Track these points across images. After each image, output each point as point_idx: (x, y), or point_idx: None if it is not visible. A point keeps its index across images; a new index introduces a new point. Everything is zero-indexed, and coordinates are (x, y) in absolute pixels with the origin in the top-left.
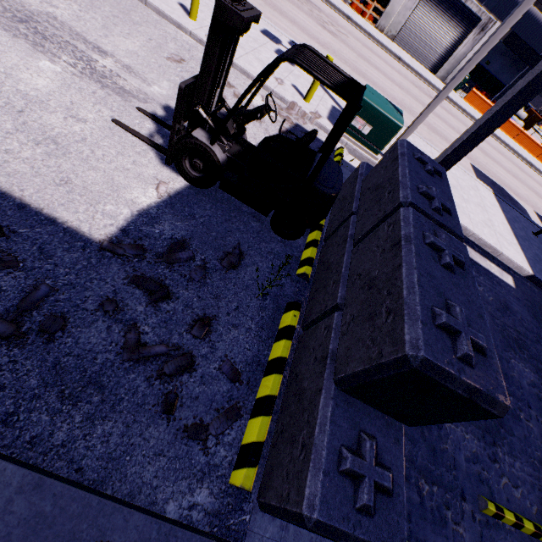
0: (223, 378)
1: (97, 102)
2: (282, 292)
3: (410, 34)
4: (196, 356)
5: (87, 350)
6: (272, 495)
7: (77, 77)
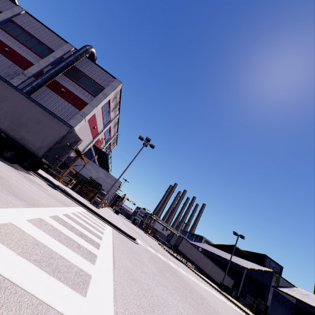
0: None
1: None
2: None
3: None
4: None
5: None
6: None
7: None
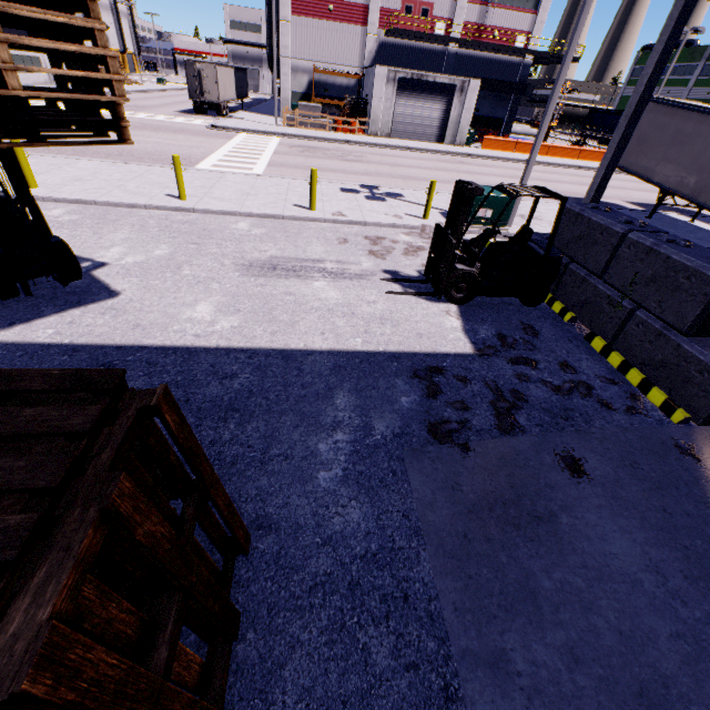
0: (609, 385)
1: (362, 289)
2: (573, 334)
3: (401, 125)
4: (585, 381)
5: (543, 399)
6: (705, 410)
7: (336, 282)
